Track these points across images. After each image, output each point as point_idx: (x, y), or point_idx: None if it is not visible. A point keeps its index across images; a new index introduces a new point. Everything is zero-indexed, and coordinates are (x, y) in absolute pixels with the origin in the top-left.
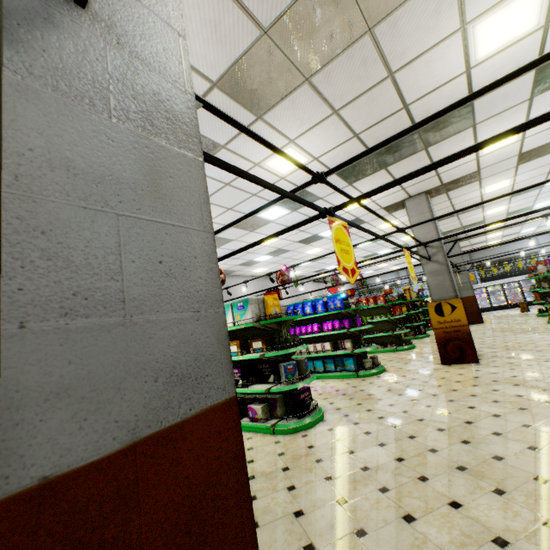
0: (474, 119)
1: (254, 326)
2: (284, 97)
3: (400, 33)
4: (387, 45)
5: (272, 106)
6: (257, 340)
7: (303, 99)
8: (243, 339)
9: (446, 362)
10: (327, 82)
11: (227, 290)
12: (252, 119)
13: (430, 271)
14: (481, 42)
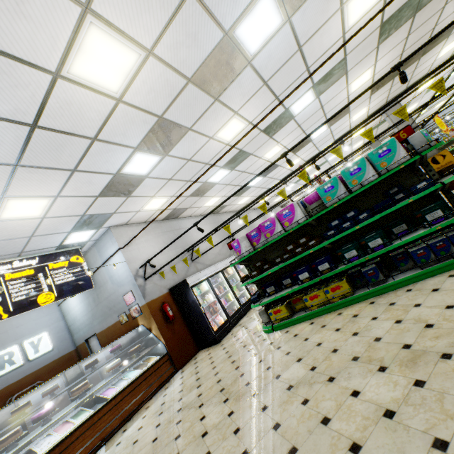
0: (452, 31)
1: None
2: (398, 29)
3: None
4: None
5: (388, 37)
6: None
7: (403, 29)
8: None
9: (453, 188)
10: (420, 15)
11: (290, 199)
12: (374, 48)
13: None
14: None
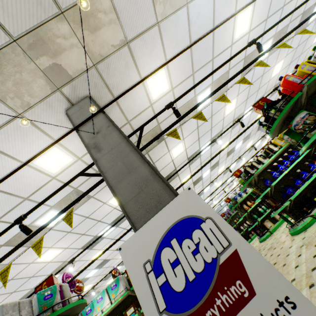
0: (178, 173)
1: (128, 293)
2: None
3: (155, 153)
4: (152, 156)
5: None
6: (129, 308)
7: None
8: (119, 313)
9: None
10: None
11: None
12: None
13: None
14: (173, 154)
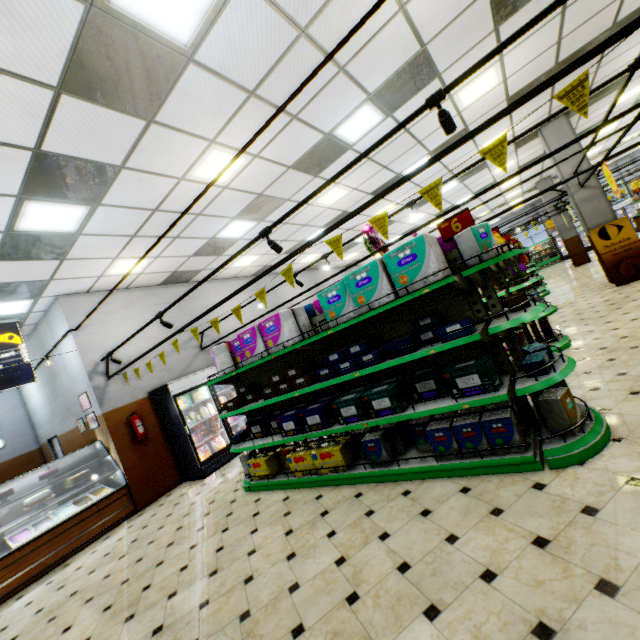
0: None
1: (490, 266)
2: None
3: None
4: None
5: (516, 11)
6: None
7: None
8: None
9: (621, 283)
10: None
11: None
12: (488, 31)
13: (581, 199)
14: None
